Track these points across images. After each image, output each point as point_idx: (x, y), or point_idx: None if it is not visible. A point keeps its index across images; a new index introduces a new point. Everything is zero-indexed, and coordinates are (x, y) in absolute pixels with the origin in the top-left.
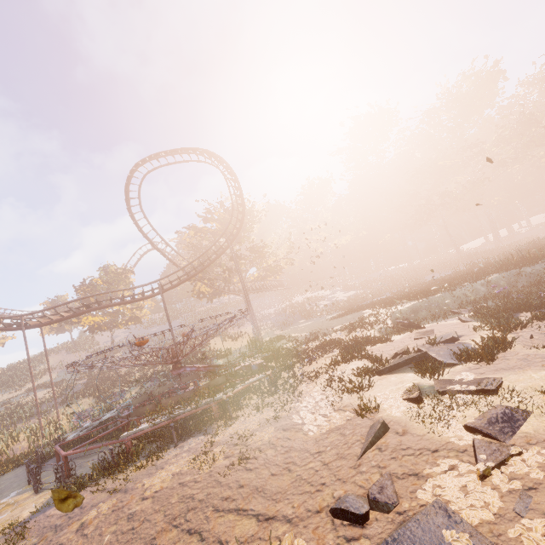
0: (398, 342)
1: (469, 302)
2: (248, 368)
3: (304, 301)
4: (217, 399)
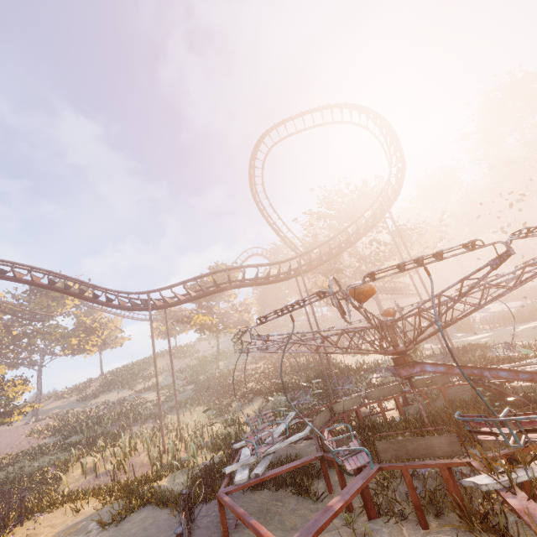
0: None
1: None
2: None
3: None
4: None
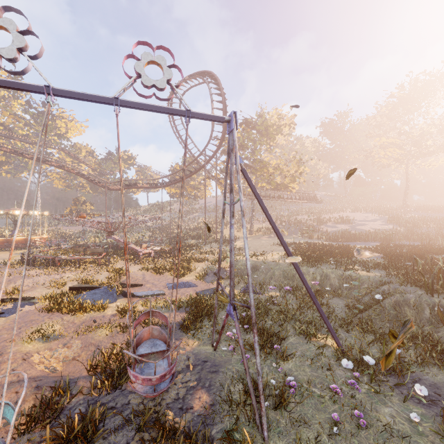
0: (169, 281)
1: (293, 286)
2: (136, 251)
3: (333, 218)
4: (60, 257)
